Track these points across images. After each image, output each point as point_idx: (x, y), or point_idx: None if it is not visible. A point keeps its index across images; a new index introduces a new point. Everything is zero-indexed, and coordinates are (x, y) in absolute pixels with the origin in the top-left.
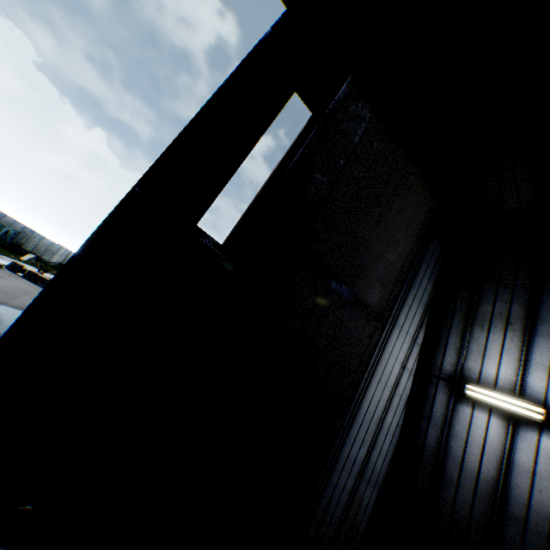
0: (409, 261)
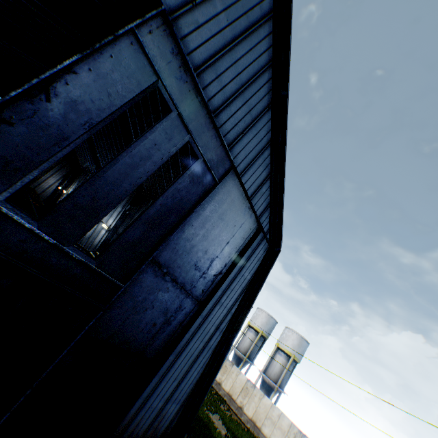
0: (54, 166)
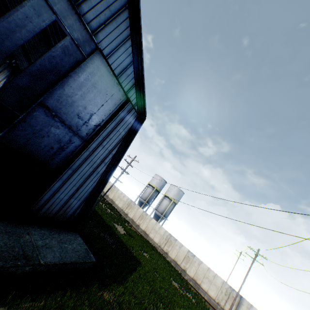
0: None
